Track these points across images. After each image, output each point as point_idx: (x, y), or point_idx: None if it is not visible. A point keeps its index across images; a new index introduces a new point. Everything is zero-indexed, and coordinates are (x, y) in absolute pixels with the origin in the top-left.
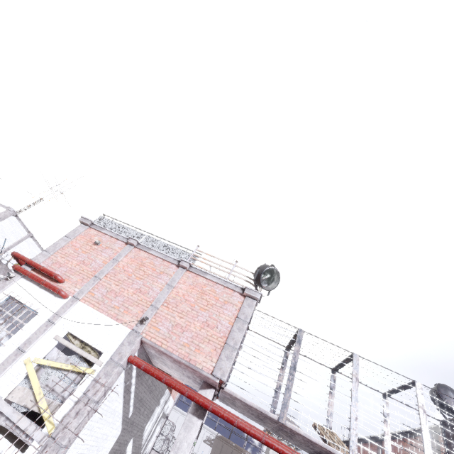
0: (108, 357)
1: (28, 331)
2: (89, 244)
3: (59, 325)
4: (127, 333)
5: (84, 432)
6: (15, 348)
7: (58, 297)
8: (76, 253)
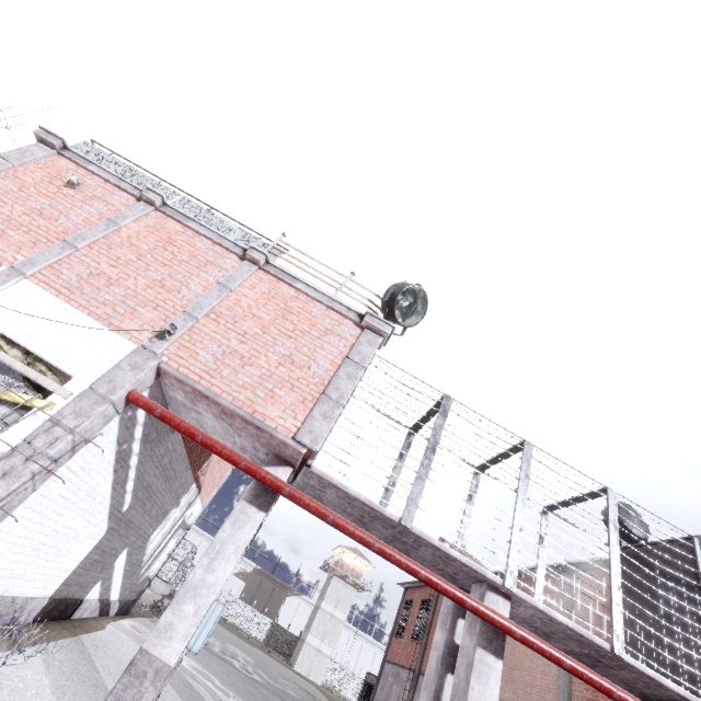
0: (85, 386)
1: None
2: (56, 183)
3: None
4: (129, 350)
5: (23, 514)
6: None
7: None
8: (23, 193)
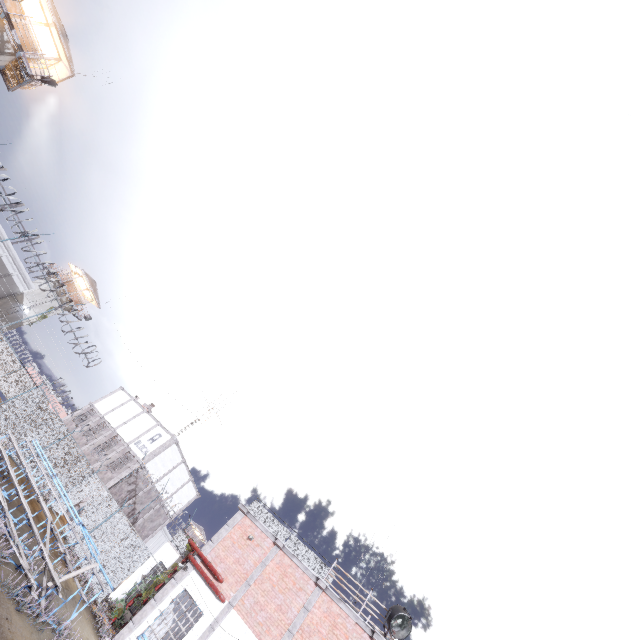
0: None
1: (196, 633)
2: (244, 537)
3: (218, 633)
4: None
5: None
6: None
7: (218, 599)
8: (233, 547)
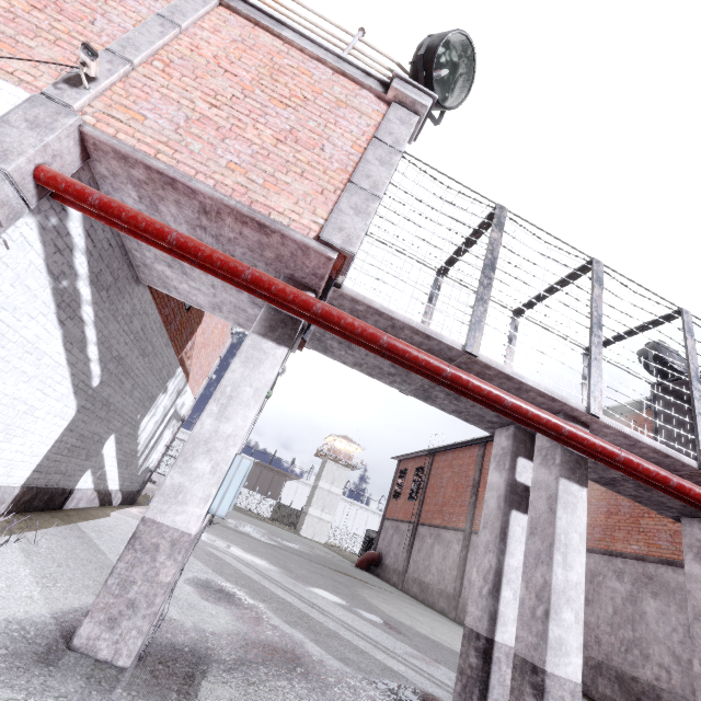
0: None
1: None
2: None
3: None
4: (20, 101)
5: None
6: None
7: None
8: None
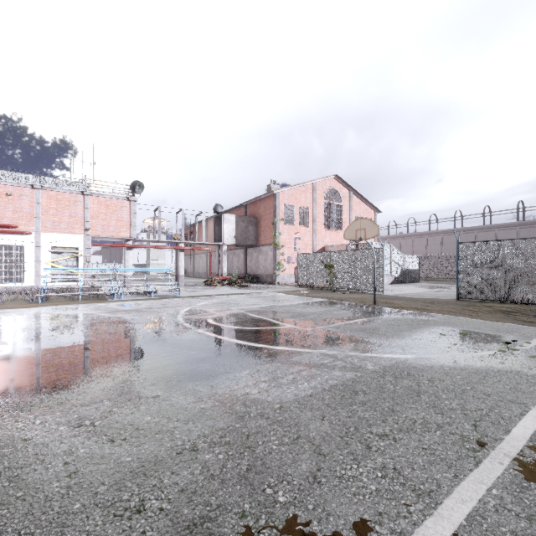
0: (83, 248)
1: (30, 254)
2: (3, 197)
3: (44, 246)
4: (83, 237)
5: None
6: (33, 262)
7: (26, 235)
8: (2, 207)
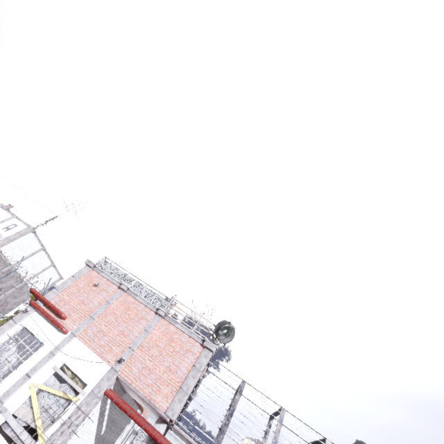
0: (91, 389)
1: (35, 360)
2: (90, 285)
3: (58, 357)
4: (107, 369)
5: None
6: (24, 373)
7: (60, 332)
8: (78, 293)
